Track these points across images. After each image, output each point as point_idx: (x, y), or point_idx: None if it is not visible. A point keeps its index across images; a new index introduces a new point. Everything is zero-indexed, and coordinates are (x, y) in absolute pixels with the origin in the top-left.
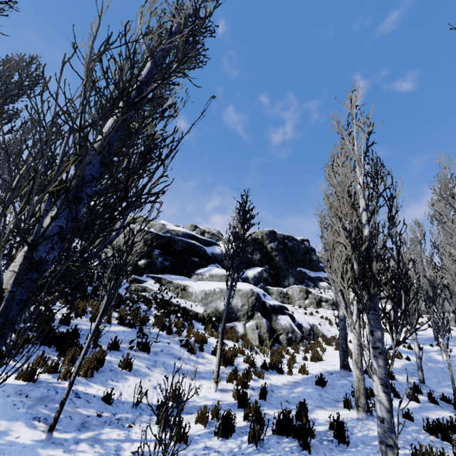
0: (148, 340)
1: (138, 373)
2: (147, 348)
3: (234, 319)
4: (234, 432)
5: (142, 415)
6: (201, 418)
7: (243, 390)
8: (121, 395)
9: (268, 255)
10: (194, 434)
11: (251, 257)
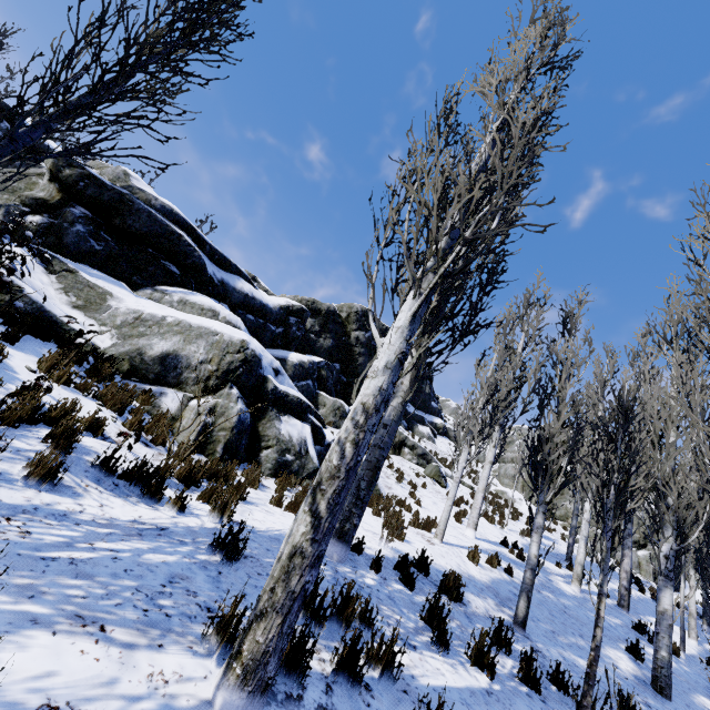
0: None
1: None
2: None
3: (170, 382)
4: None
5: None
6: None
7: None
8: None
9: (348, 349)
10: None
11: (315, 340)
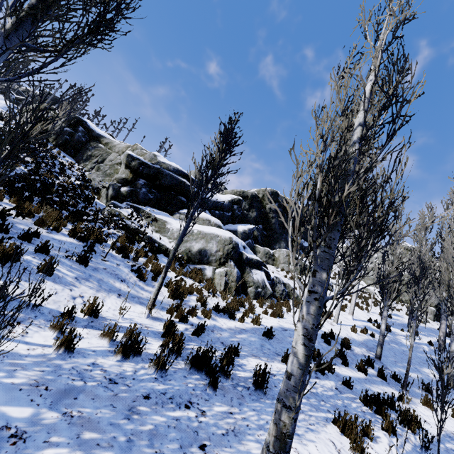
0: (95, 257)
1: (60, 281)
2: (86, 261)
3: (205, 262)
4: (140, 357)
5: (38, 318)
6: (108, 336)
7: (173, 321)
8: (22, 295)
9: (265, 215)
10: (89, 349)
11: (247, 214)
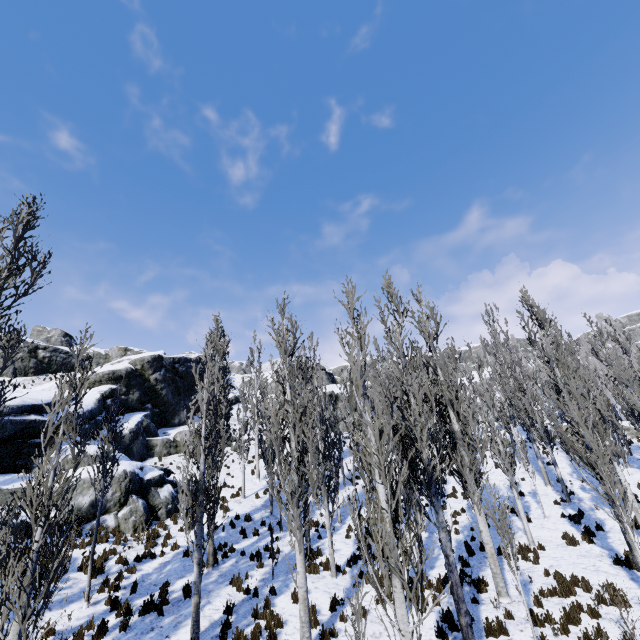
0: None
1: None
2: None
3: (102, 513)
4: (108, 631)
5: None
6: (79, 636)
7: (115, 595)
8: None
9: (152, 389)
10: None
11: (127, 398)
